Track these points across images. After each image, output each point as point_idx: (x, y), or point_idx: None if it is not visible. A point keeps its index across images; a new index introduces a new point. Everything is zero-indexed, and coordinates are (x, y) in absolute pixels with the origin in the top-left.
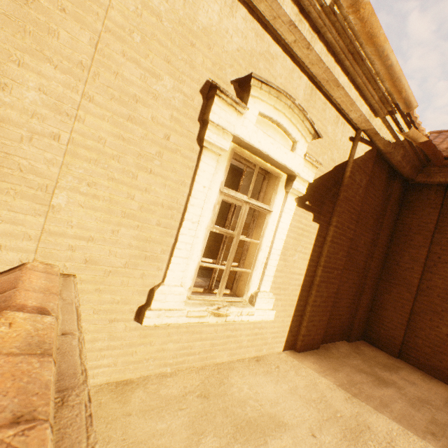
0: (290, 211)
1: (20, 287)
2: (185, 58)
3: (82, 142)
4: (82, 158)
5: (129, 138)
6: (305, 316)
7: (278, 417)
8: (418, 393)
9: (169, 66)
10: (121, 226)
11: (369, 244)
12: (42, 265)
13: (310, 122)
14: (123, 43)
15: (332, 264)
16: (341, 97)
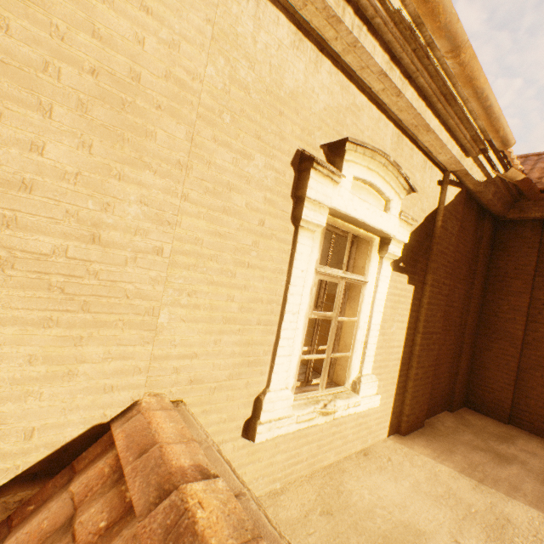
0: (386, 278)
1: (161, 441)
2: (274, 130)
3: (179, 248)
4: (180, 266)
5: (225, 233)
6: (407, 392)
7: (413, 525)
8: (543, 465)
9: (260, 143)
10: (223, 334)
11: (464, 296)
12: (153, 399)
13: (404, 177)
14: (213, 126)
15: (431, 329)
16: (430, 141)
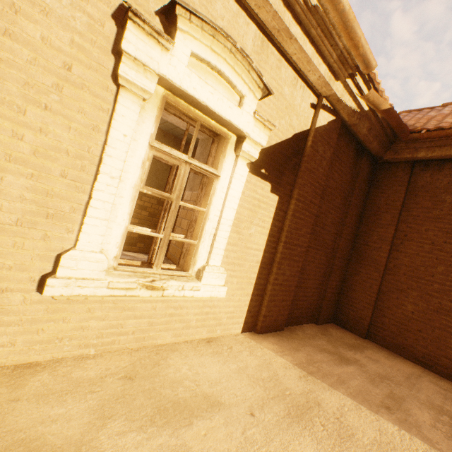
0: (242, 178)
1: None
2: None
3: None
4: None
5: (9, 60)
6: (266, 295)
7: (215, 397)
8: (380, 369)
9: None
10: (6, 172)
11: (338, 223)
12: None
13: (258, 74)
14: None
15: (295, 241)
16: (296, 53)
